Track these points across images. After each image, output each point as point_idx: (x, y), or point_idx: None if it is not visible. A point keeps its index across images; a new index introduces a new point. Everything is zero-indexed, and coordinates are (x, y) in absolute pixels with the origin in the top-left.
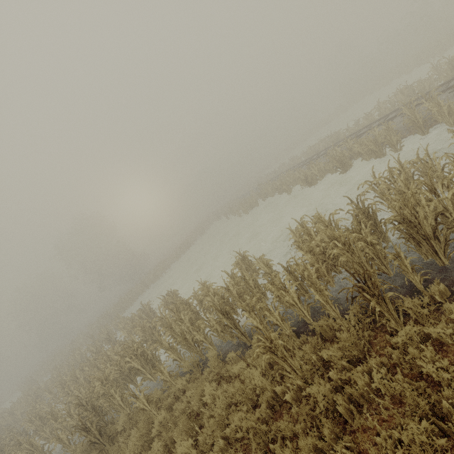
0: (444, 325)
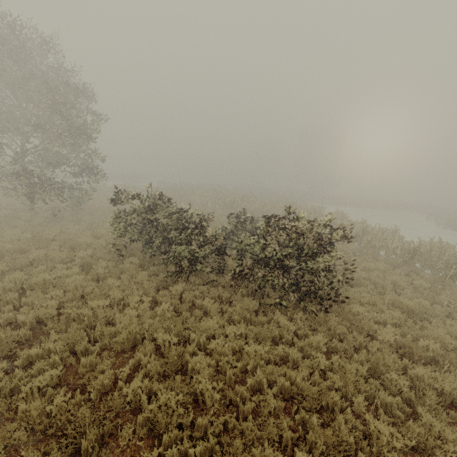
0: (416, 276)
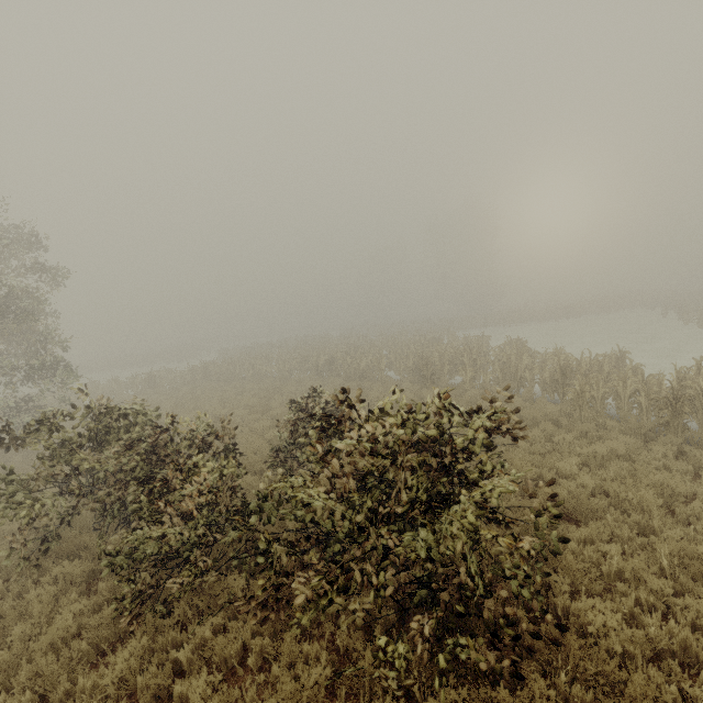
0: (699, 451)
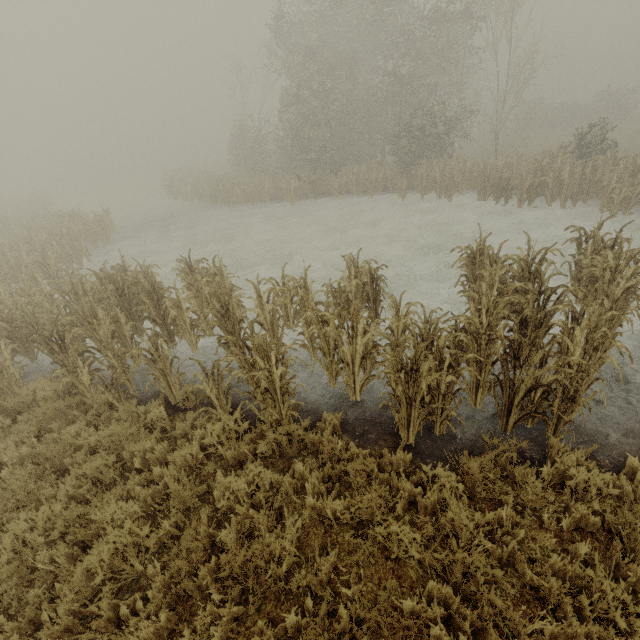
0: None
